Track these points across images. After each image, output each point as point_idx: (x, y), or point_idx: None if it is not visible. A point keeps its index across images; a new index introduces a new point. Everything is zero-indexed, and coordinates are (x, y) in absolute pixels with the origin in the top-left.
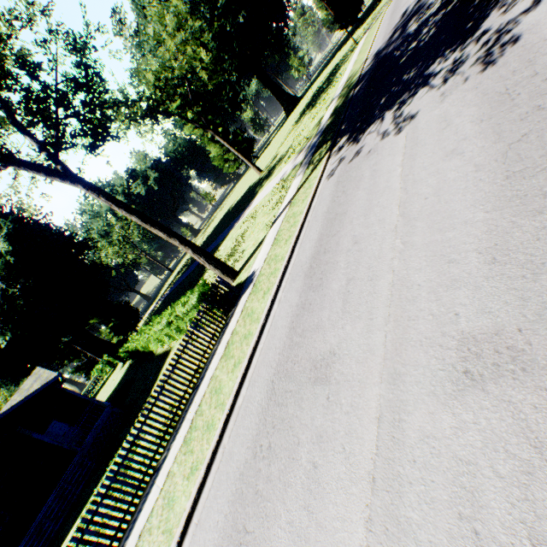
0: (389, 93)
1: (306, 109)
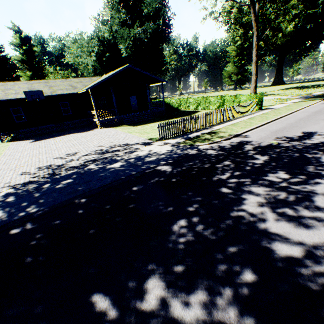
0: None
1: (292, 88)
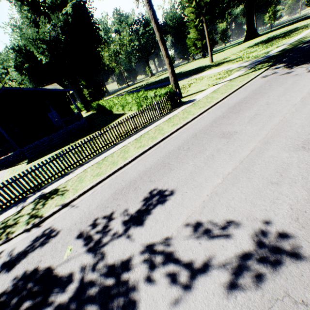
0: None
1: (260, 43)
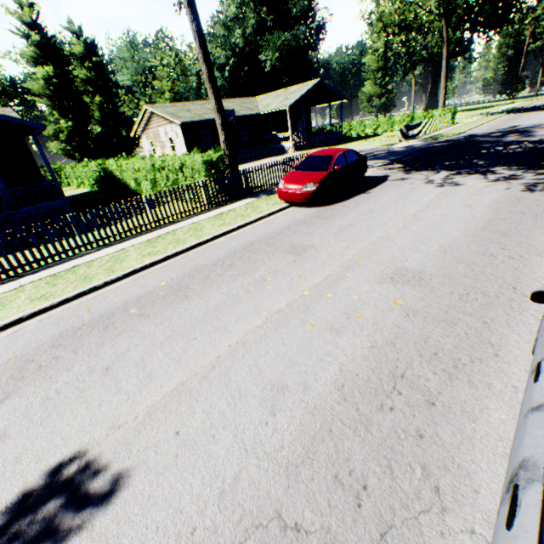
0: (543, 110)
1: (458, 112)
